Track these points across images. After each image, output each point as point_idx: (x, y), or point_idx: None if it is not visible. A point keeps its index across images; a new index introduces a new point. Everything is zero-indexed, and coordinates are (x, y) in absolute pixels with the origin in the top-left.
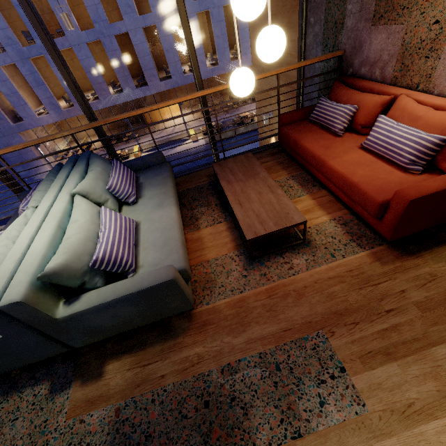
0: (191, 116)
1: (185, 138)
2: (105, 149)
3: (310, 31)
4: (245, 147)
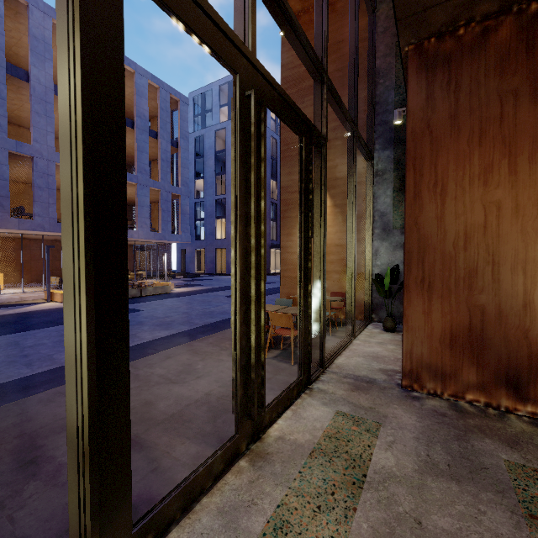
0: (32, 289)
1: (38, 301)
2: (324, 4)
3: (380, 87)
4: (169, 299)
